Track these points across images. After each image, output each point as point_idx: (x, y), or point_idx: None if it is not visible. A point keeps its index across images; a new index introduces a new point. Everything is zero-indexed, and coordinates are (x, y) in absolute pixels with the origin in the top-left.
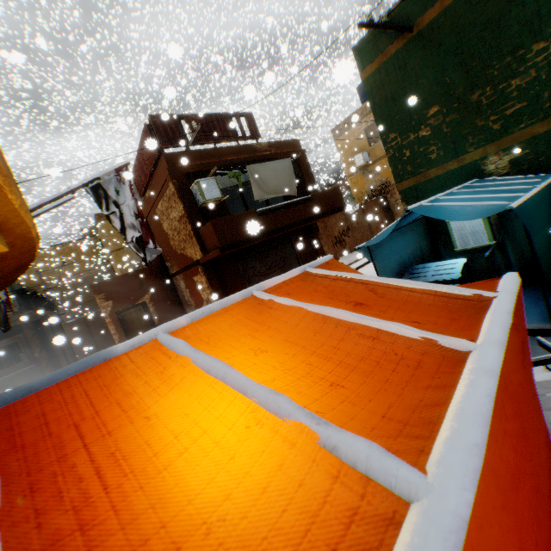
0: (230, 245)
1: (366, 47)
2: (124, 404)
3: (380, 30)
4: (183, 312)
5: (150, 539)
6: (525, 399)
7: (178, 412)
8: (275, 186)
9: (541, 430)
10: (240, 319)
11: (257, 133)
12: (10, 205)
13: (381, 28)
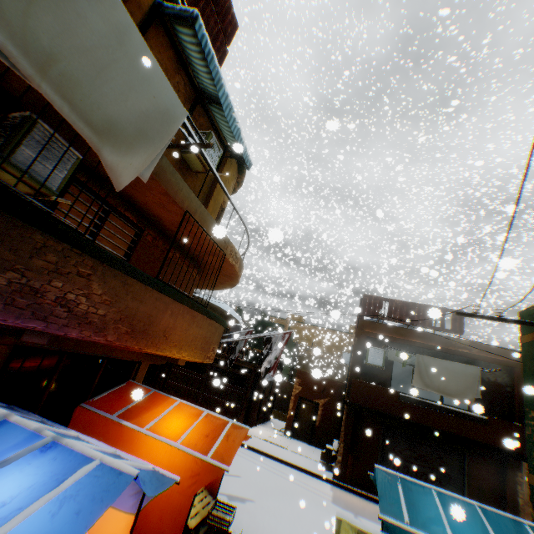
0: (357, 405)
1: (525, 317)
2: (160, 404)
3: (488, 319)
4: (338, 433)
5: (140, 413)
6: (181, 476)
7: (158, 410)
8: (441, 384)
9: (182, 499)
10: (192, 412)
11: (460, 329)
12: (186, 359)
13: (492, 318)
